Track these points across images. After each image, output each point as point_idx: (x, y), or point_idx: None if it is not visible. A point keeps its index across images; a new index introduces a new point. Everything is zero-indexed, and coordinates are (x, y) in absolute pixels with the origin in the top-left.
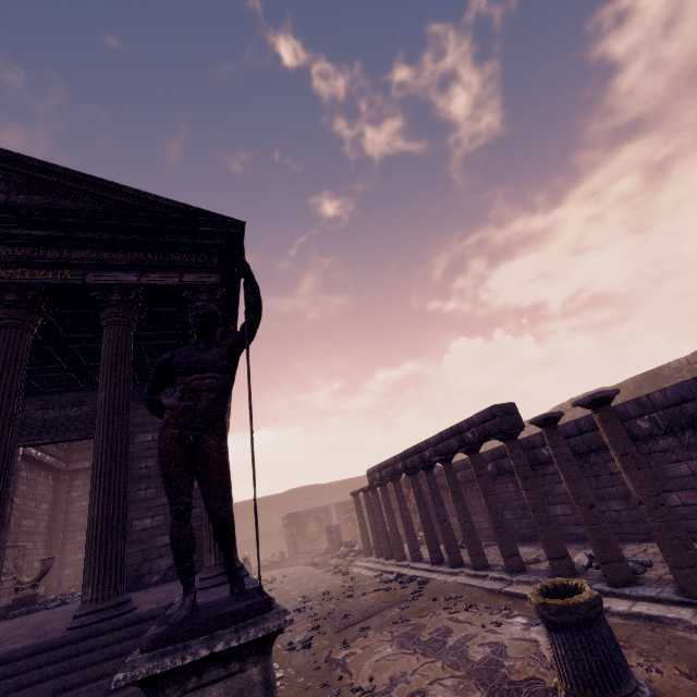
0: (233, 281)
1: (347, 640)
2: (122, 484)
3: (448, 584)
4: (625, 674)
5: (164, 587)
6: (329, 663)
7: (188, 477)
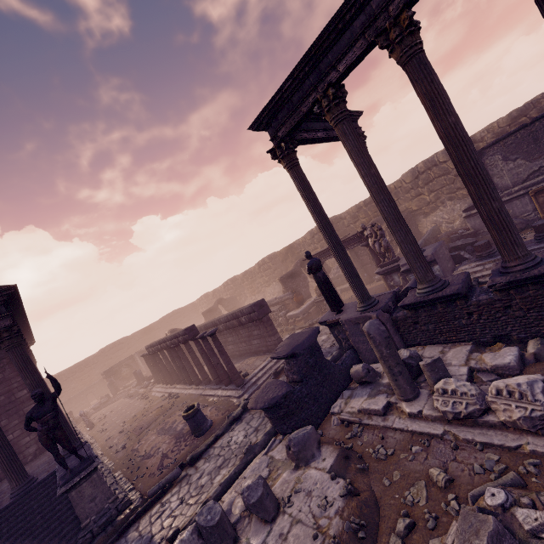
0: (16, 302)
1: (140, 439)
2: (6, 441)
3: (186, 395)
4: (203, 423)
5: (41, 461)
6: (132, 451)
7: (55, 445)
